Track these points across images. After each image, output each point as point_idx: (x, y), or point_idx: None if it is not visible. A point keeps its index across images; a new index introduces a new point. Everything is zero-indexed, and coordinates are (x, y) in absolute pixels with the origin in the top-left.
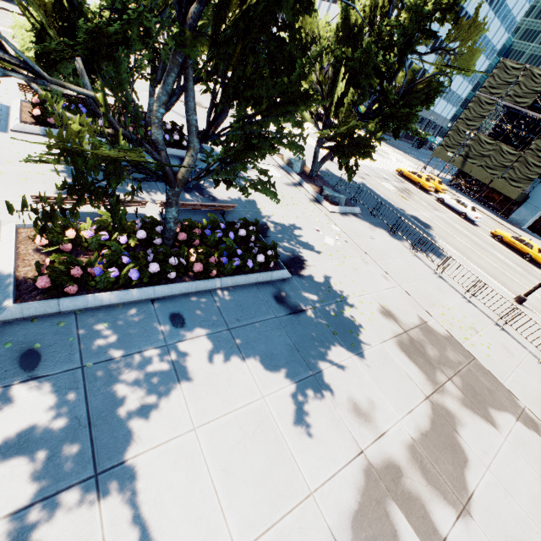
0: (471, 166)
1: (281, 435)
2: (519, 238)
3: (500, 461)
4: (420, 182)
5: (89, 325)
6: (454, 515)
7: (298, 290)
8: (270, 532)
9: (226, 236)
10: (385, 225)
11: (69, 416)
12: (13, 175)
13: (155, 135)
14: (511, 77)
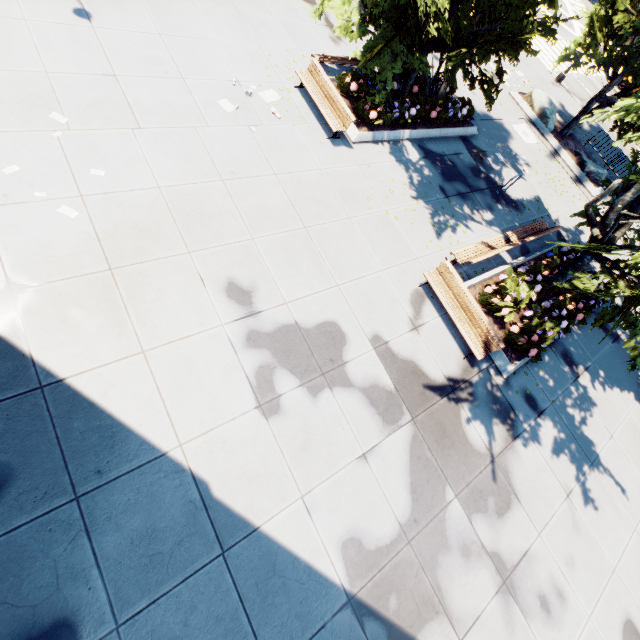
0: None
1: None
2: None
3: None
4: None
5: (535, 372)
6: None
7: None
8: None
9: None
10: None
11: (565, 434)
12: (403, 218)
13: (611, 220)
14: None
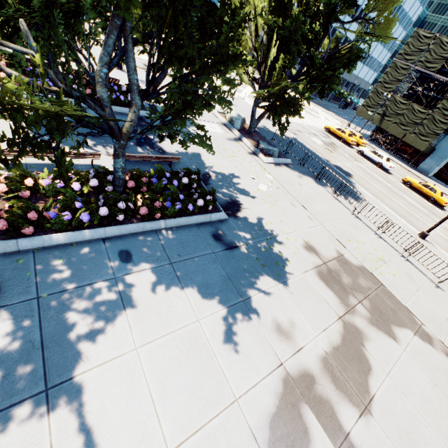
0: (387, 123)
1: (212, 352)
2: (425, 184)
3: (399, 369)
4: (344, 137)
5: (45, 261)
6: (357, 414)
7: (234, 229)
8: (199, 433)
9: (170, 183)
10: (312, 173)
11: (24, 340)
12: None
13: (100, 93)
14: (423, 45)
